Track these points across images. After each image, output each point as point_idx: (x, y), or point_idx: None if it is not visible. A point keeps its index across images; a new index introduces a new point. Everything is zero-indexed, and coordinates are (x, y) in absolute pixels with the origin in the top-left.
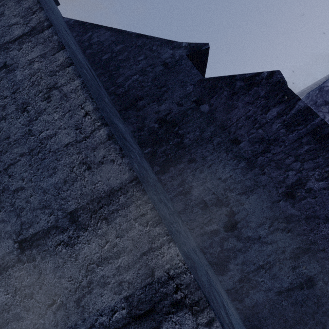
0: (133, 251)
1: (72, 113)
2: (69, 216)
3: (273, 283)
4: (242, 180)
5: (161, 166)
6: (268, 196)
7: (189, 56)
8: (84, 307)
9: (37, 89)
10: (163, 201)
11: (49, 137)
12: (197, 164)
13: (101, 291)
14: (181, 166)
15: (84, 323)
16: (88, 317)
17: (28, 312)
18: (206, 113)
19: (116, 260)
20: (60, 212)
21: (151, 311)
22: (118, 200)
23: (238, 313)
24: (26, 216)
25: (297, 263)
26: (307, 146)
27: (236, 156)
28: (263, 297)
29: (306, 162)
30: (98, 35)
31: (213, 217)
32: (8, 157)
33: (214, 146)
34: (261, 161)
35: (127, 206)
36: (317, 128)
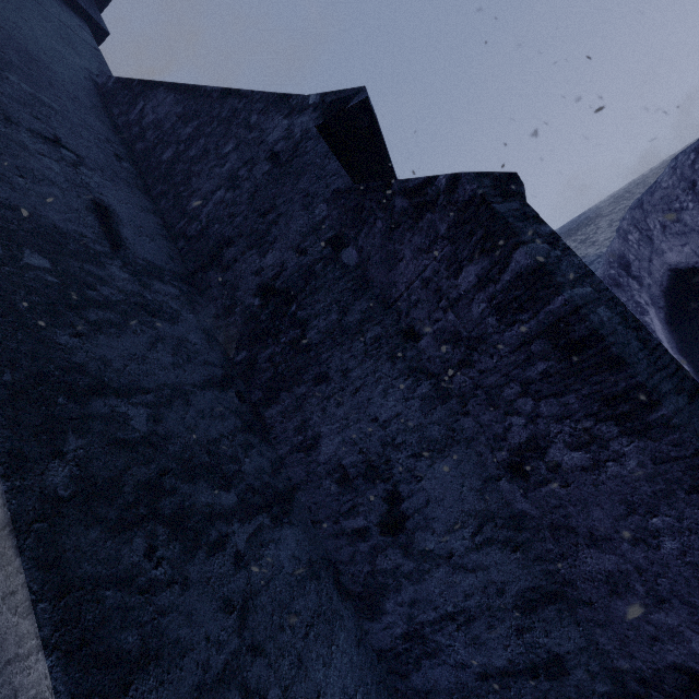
0: None
1: None
2: None
3: (473, 654)
4: (421, 424)
5: (265, 390)
6: (476, 465)
7: (326, 127)
8: None
9: None
10: (162, 514)
11: None
12: (332, 386)
13: None
14: (301, 391)
15: None
16: None
17: None
18: (353, 268)
19: None
20: None
21: None
22: None
23: None
24: None
25: (529, 621)
26: (543, 364)
27: (411, 368)
28: (450, 678)
29: (544, 401)
30: (154, 107)
31: (358, 501)
32: None
33: (367, 345)
34: (461, 385)
35: None
36: (559, 321)
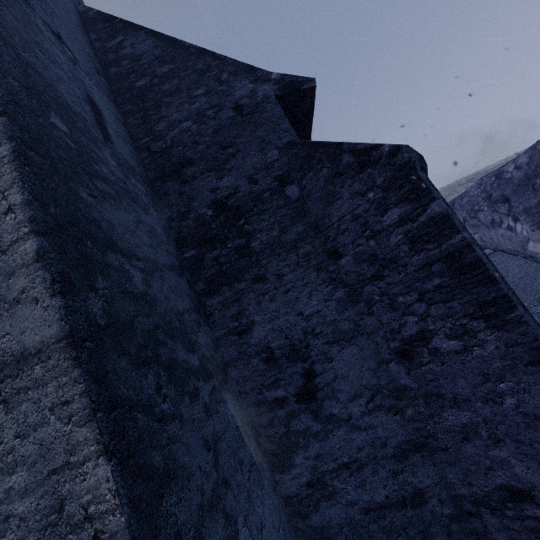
0: (38, 464)
1: None
2: None
3: (360, 494)
4: (336, 320)
5: (209, 283)
6: (373, 351)
7: (281, 98)
8: None
9: None
10: (161, 359)
11: None
12: (268, 285)
13: None
14: (241, 287)
15: None
16: None
17: None
18: (294, 200)
19: (8, 477)
20: None
21: None
22: (31, 372)
23: (294, 538)
24: None
25: (402, 465)
26: (439, 279)
27: (332, 278)
28: (342, 514)
29: (435, 305)
30: (133, 43)
31: (280, 376)
32: None
33: (299, 258)
34: (370, 293)
35: (44, 384)
36: (456, 251)
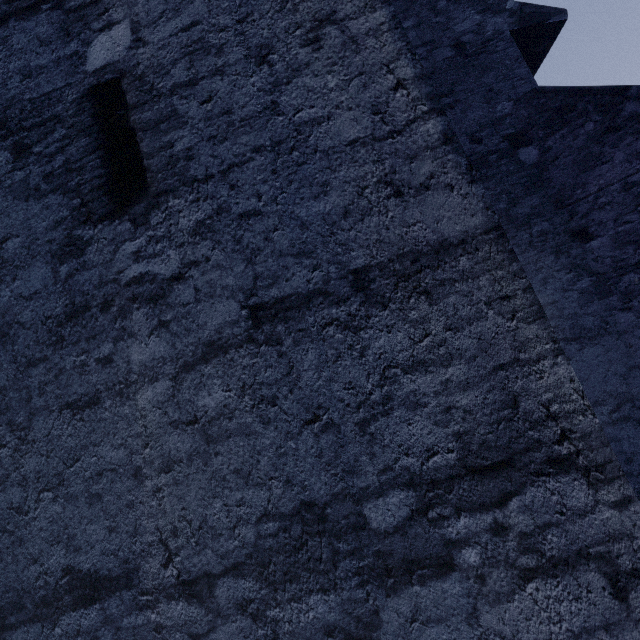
0: (479, 358)
1: (366, 80)
2: (352, 278)
3: None
4: (576, 314)
5: None
6: (623, 354)
7: (514, 36)
8: (374, 436)
9: (292, 20)
10: None
11: (315, 122)
12: None
13: (409, 416)
14: None
15: (372, 461)
16: (381, 453)
17: (266, 426)
18: (529, 166)
19: (443, 369)
20: (334, 267)
21: (505, 464)
22: (456, 263)
23: None
24: (266, 265)
25: None
26: None
27: (574, 264)
28: None
29: None
30: None
31: None
32: (230, 149)
33: (533, 237)
34: (631, 283)
35: (474, 277)
36: None
